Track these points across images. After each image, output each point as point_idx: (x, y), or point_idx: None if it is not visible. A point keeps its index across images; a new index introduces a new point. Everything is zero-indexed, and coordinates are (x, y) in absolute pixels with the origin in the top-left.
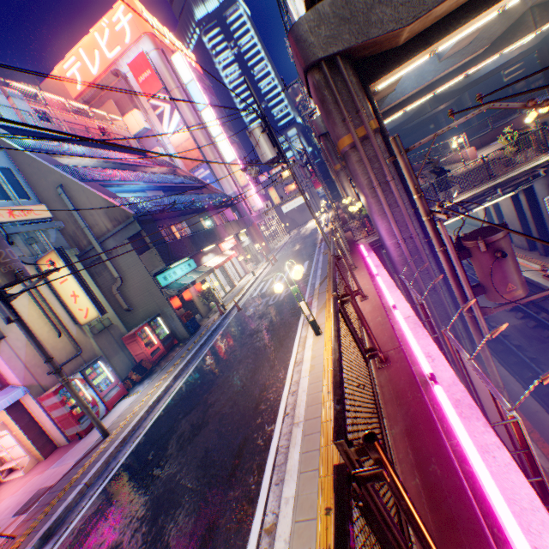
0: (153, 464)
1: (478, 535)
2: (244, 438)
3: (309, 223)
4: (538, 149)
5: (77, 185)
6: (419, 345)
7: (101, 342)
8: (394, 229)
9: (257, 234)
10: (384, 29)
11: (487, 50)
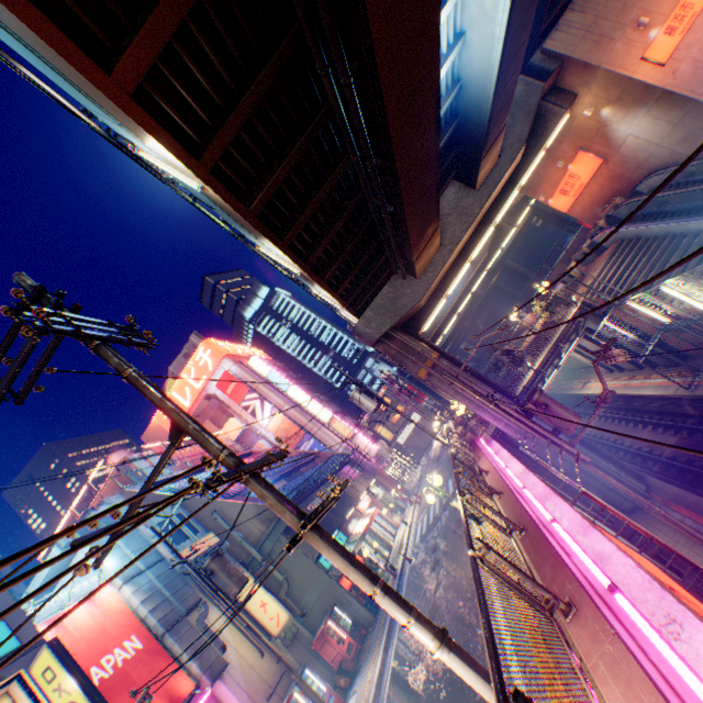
0: (408, 698)
1: (526, 515)
2: (464, 619)
3: (433, 441)
4: (564, 305)
5: (228, 503)
6: (528, 482)
7: (296, 654)
8: (495, 414)
9: (386, 479)
10: (408, 307)
11: (489, 252)
